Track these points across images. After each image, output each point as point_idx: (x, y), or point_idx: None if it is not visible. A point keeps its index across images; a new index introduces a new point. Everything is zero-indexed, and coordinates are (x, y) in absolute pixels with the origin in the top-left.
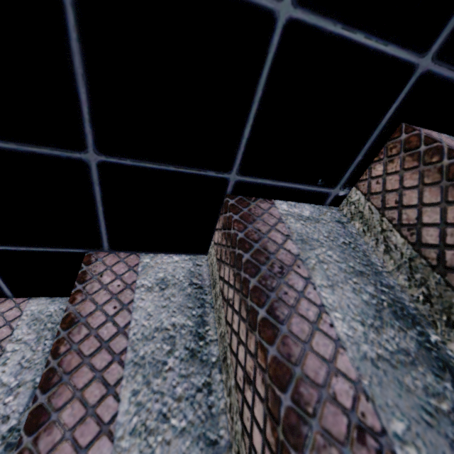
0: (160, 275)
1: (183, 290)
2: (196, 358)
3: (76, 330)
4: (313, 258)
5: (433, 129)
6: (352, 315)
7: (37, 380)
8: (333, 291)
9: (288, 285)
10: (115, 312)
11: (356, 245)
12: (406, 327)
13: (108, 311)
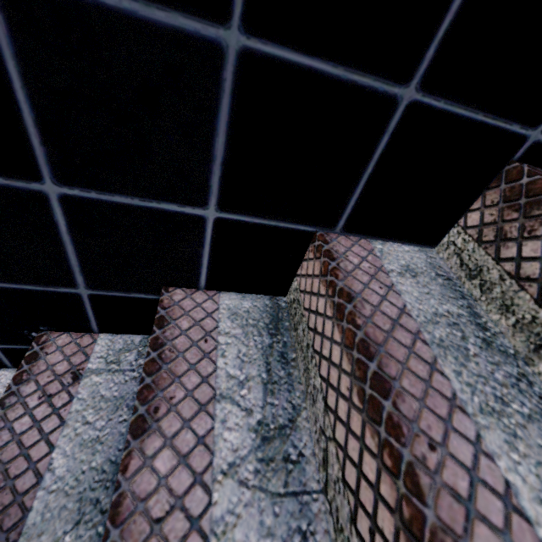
0: (402, 262)
1: (434, 280)
2: (494, 348)
3: (359, 305)
4: None
5: None
6: None
7: (263, 376)
8: None
9: None
10: (384, 292)
11: None
12: None
13: (377, 290)
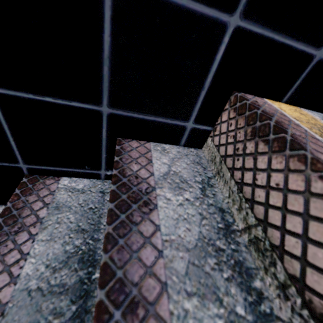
0: None
1: None
2: None
3: None
4: (53, 220)
5: (143, 140)
6: (45, 260)
7: None
8: (46, 244)
9: (13, 240)
10: None
11: (99, 209)
12: (80, 268)
13: None
